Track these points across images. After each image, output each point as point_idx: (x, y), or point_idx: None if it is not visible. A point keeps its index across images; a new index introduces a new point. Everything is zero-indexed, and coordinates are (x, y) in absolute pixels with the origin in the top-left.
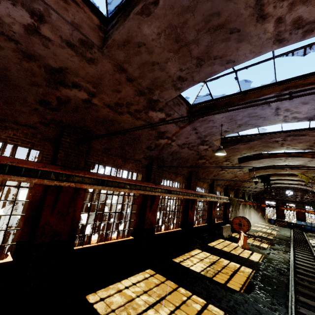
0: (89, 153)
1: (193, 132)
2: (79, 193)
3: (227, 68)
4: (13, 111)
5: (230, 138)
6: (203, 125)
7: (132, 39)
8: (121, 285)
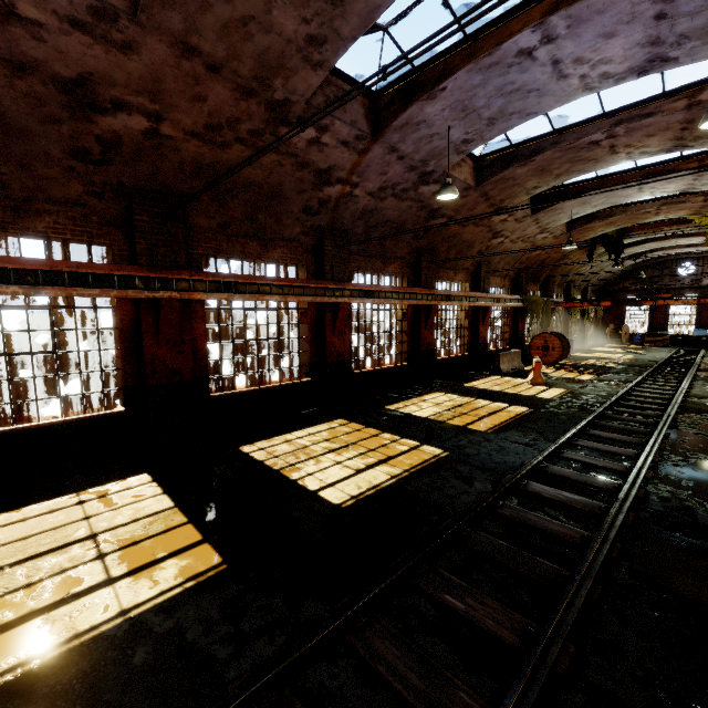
0: (192, 238)
1: (391, 157)
2: (195, 311)
3: None
4: (38, 181)
5: (493, 156)
6: (408, 136)
7: None
8: (291, 436)
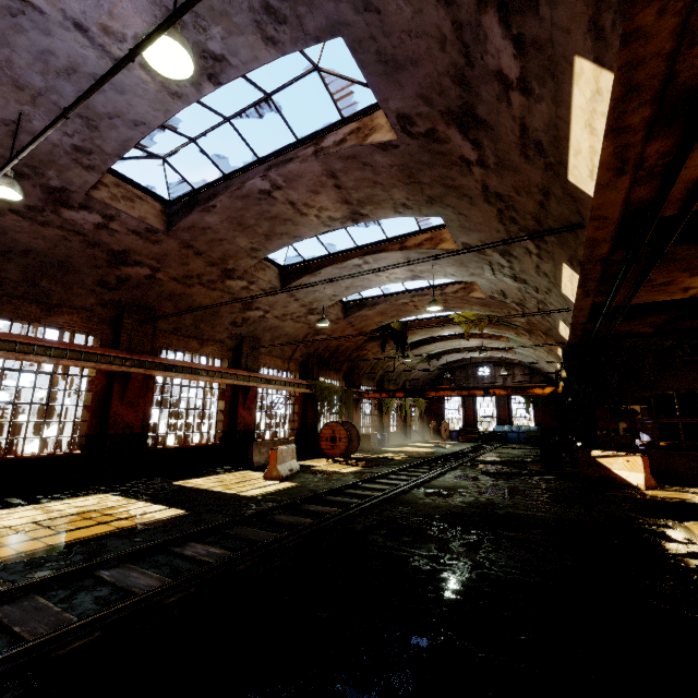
0: None
1: None
2: None
3: None
4: None
5: (181, 200)
6: None
7: None
8: None
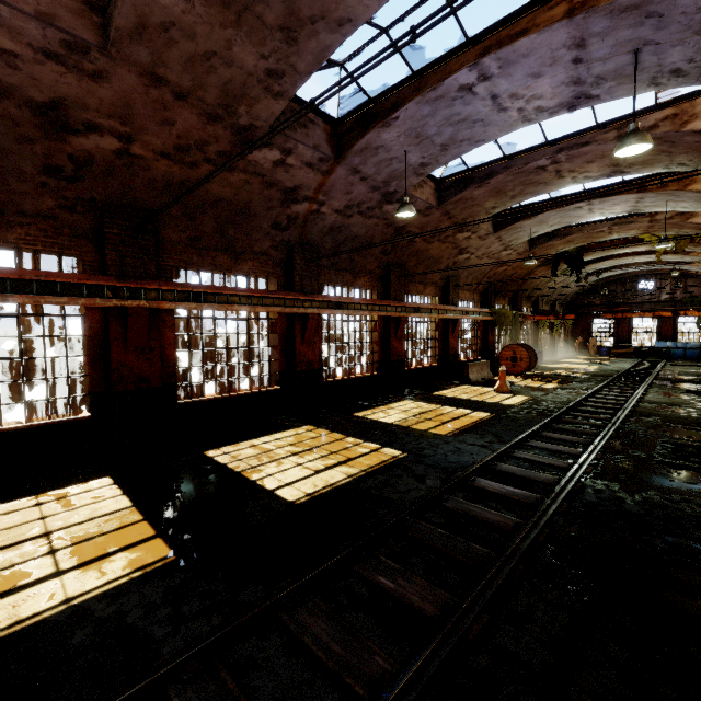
0: (163, 250)
1: (355, 178)
2: (165, 320)
3: (345, 35)
4: (10, 195)
5: (452, 178)
6: (368, 159)
7: (148, 20)
8: (257, 441)
